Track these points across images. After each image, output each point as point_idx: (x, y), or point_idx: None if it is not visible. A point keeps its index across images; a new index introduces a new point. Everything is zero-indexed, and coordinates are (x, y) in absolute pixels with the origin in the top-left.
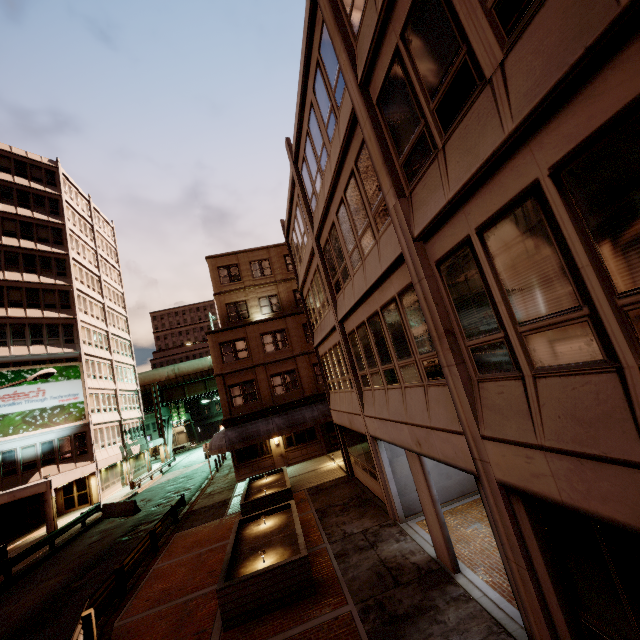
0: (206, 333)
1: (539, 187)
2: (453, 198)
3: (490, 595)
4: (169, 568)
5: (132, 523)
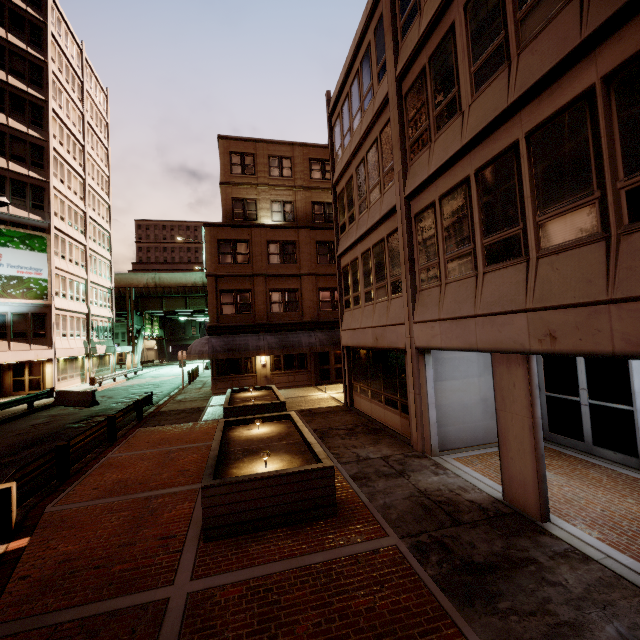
0: (204, 224)
1: None
2: None
3: (618, 558)
4: (128, 459)
5: (87, 413)
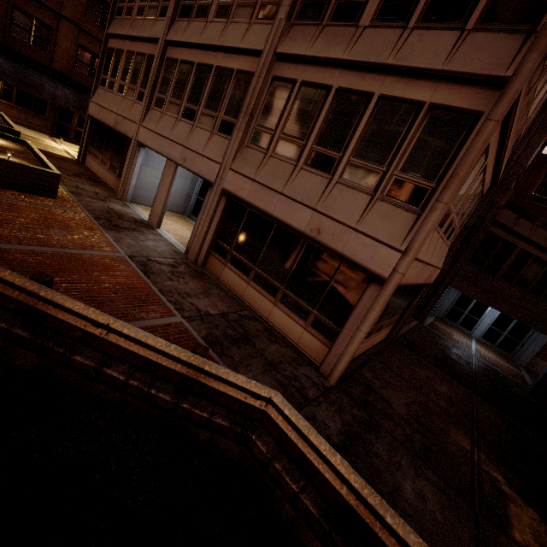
0: None
1: (331, 90)
2: (308, 56)
3: (172, 239)
4: None
5: None
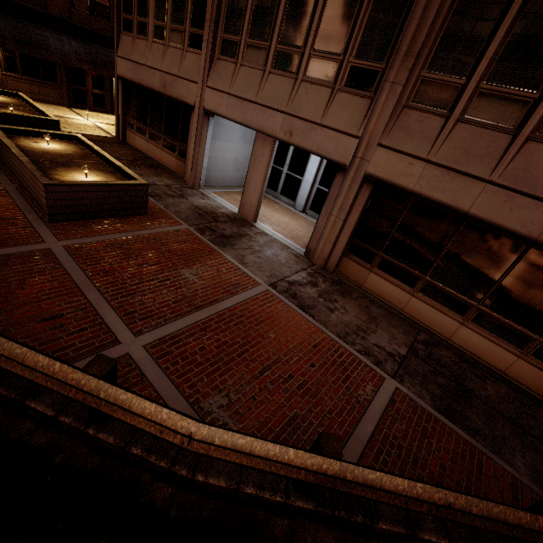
0: None
1: None
2: None
3: (277, 235)
4: None
5: None
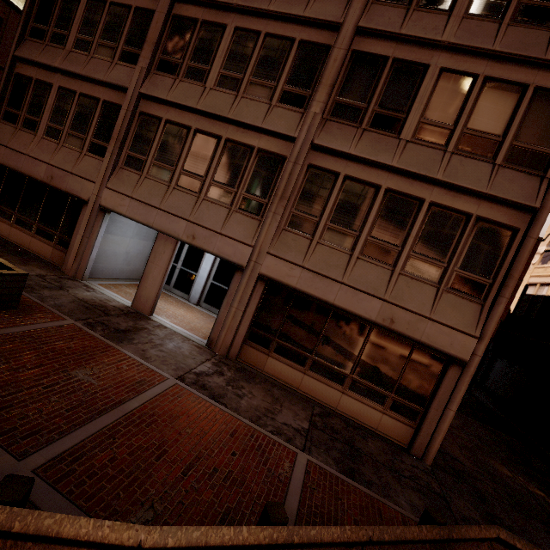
0: None
1: (380, 189)
2: (354, 155)
3: (176, 327)
4: None
5: None
